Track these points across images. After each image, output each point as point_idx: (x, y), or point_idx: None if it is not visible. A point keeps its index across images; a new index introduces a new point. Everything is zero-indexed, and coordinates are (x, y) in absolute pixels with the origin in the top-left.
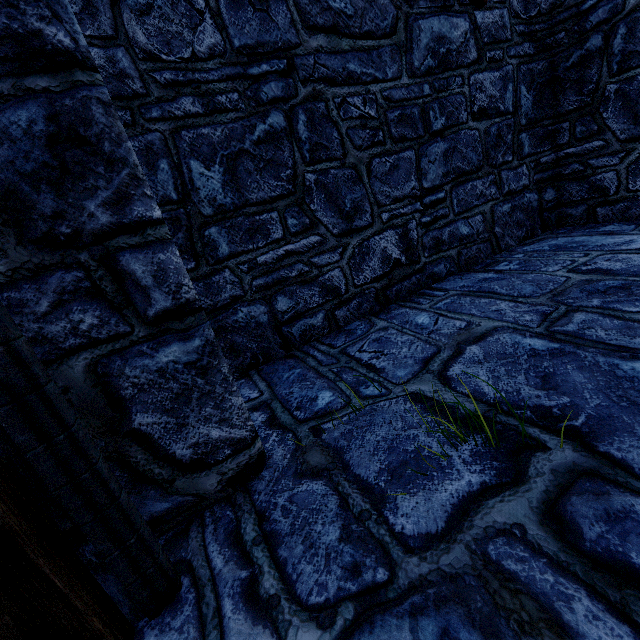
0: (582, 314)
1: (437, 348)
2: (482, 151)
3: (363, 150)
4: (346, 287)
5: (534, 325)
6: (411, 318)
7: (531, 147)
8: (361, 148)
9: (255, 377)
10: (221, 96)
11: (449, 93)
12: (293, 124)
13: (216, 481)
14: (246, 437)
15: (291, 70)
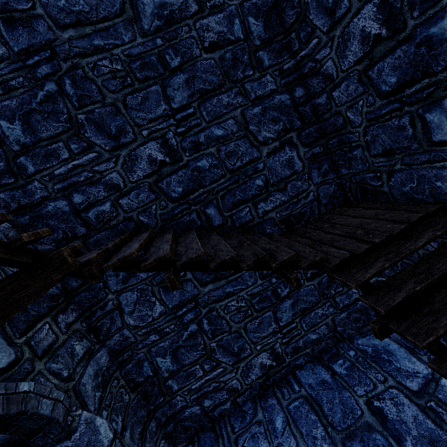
0: None
1: None
2: (318, 293)
3: (240, 322)
4: (241, 386)
5: None
6: (274, 417)
7: None
8: (239, 322)
9: (196, 446)
10: (166, 328)
11: None
12: (201, 326)
13: None
14: None
15: (197, 305)
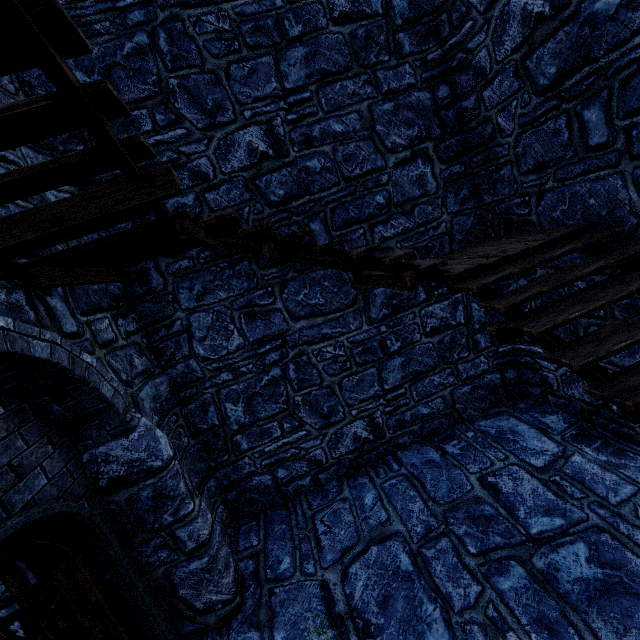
0: (445, 541)
1: (358, 539)
2: (437, 355)
3: (335, 375)
4: (326, 459)
5: (416, 540)
6: (364, 494)
7: (487, 342)
8: (334, 375)
9: (261, 522)
10: (243, 368)
11: (403, 326)
12: (286, 372)
13: (215, 619)
14: (230, 598)
15: (284, 344)
